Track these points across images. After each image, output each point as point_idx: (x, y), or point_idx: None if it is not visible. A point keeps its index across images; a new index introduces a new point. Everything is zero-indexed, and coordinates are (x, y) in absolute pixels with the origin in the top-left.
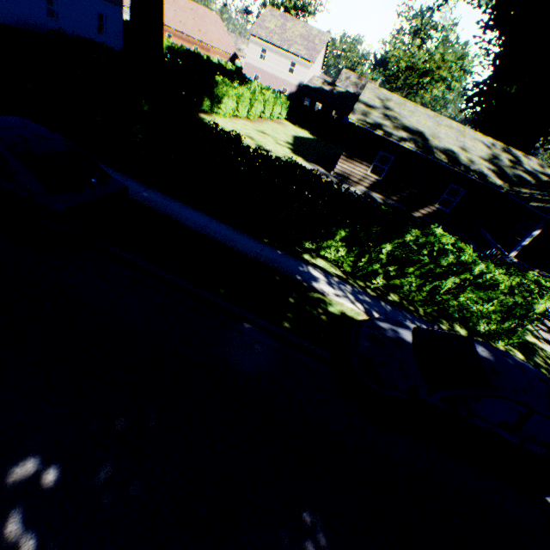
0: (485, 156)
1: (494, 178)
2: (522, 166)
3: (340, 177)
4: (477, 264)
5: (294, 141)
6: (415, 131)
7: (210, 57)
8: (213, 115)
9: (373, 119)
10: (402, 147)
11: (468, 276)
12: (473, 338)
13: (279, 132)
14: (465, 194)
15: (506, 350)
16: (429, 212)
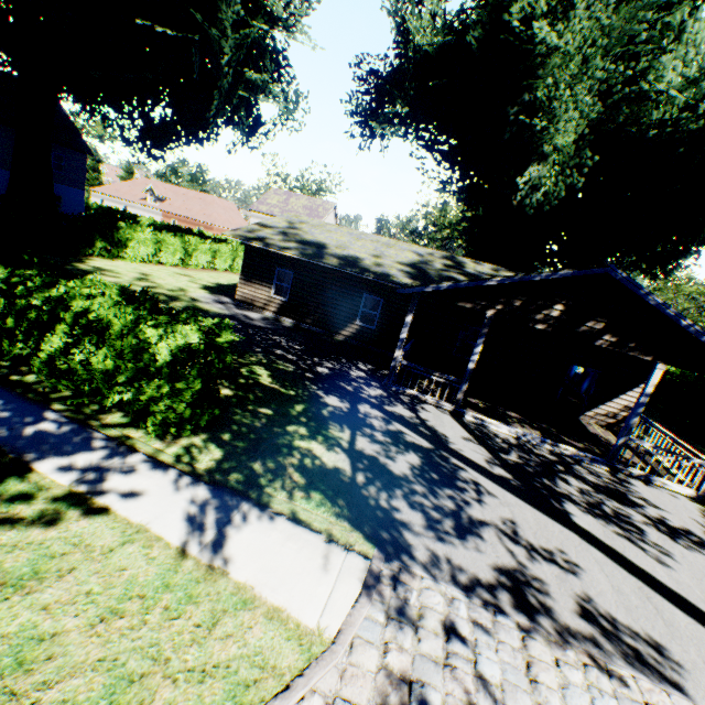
0: (408, 262)
1: (403, 277)
2: (463, 269)
3: (244, 304)
4: (75, 296)
5: (235, 284)
6: (315, 243)
7: (214, 234)
8: (120, 260)
9: (260, 234)
10: (299, 259)
11: (67, 315)
12: (130, 427)
13: (223, 278)
14: (384, 304)
15: (192, 446)
16: (353, 333)
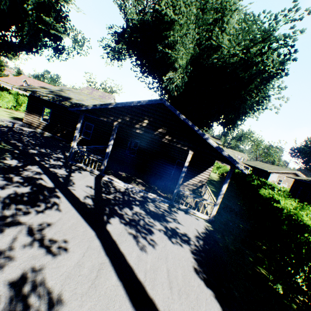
0: None
1: None
2: None
3: (27, 124)
4: None
5: None
6: (66, 97)
7: None
8: None
9: (36, 90)
10: (55, 103)
11: None
12: None
13: None
14: (94, 127)
15: None
16: (79, 141)
